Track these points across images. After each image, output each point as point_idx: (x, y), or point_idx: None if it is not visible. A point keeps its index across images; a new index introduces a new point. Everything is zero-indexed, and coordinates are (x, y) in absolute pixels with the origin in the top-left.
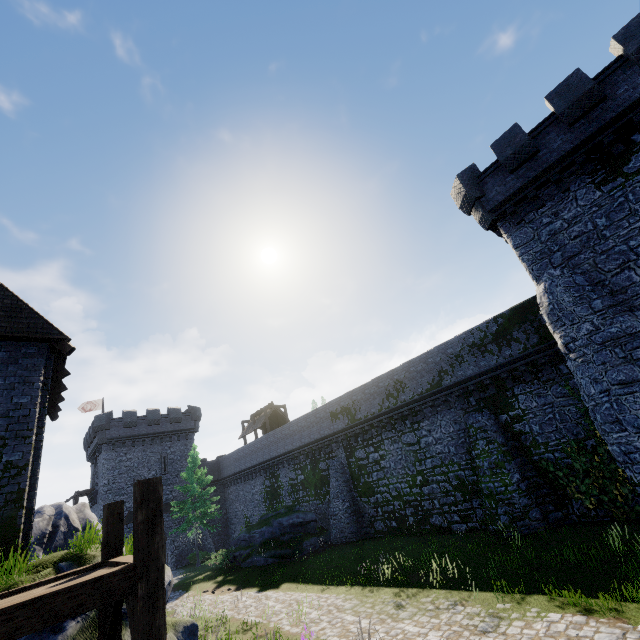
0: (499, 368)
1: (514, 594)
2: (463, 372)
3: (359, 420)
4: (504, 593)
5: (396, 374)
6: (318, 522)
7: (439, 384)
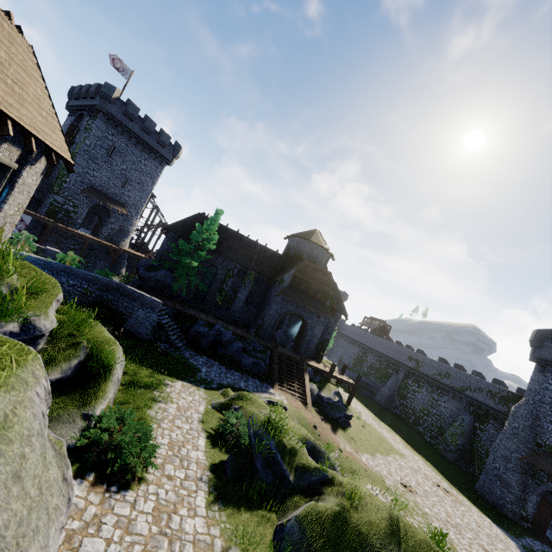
0: (491, 408)
1: (415, 450)
2: (477, 396)
3: (419, 370)
4: (413, 448)
5: (450, 370)
6: (373, 388)
7: (463, 390)
